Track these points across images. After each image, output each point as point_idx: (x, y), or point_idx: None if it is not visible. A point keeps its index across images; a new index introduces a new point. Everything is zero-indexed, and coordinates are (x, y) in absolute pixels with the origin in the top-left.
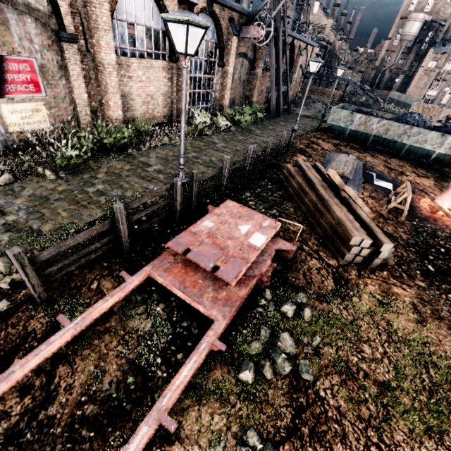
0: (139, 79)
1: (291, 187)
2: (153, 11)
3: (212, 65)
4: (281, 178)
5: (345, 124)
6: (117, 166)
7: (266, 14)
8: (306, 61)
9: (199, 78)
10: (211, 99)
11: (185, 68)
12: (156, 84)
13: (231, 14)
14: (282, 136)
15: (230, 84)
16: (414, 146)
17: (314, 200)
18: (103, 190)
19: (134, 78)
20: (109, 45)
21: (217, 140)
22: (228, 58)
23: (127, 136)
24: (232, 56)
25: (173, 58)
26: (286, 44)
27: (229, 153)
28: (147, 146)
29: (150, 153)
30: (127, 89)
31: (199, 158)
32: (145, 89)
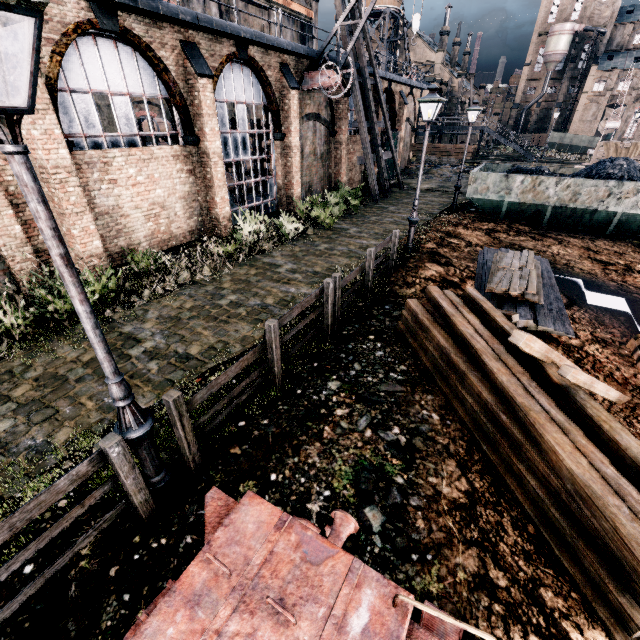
0: (133, 182)
1: (425, 353)
2: (142, 70)
3: (264, 139)
4: (401, 329)
5: (498, 195)
6: (68, 357)
7: (337, 49)
8: (414, 112)
9: (254, 161)
10: (272, 190)
11: (13, 154)
12: (167, 184)
13: (282, 58)
14: (391, 239)
15: (299, 162)
16: (631, 214)
17: (487, 399)
18: (6, 436)
19: (121, 181)
20: (52, 135)
21: (280, 259)
22: (288, 124)
23: (101, 287)
24: (293, 121)
25: (189, 138)
26: (379, 91)
27: (300, 282)
28: (146, 297)
29: (148, 310)
30: (112, 200)
31: (242, 304)
32: (147, 195)
